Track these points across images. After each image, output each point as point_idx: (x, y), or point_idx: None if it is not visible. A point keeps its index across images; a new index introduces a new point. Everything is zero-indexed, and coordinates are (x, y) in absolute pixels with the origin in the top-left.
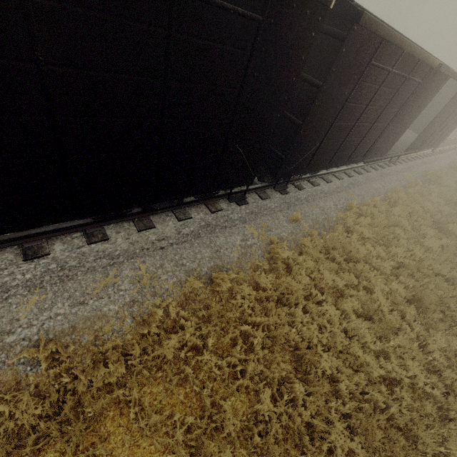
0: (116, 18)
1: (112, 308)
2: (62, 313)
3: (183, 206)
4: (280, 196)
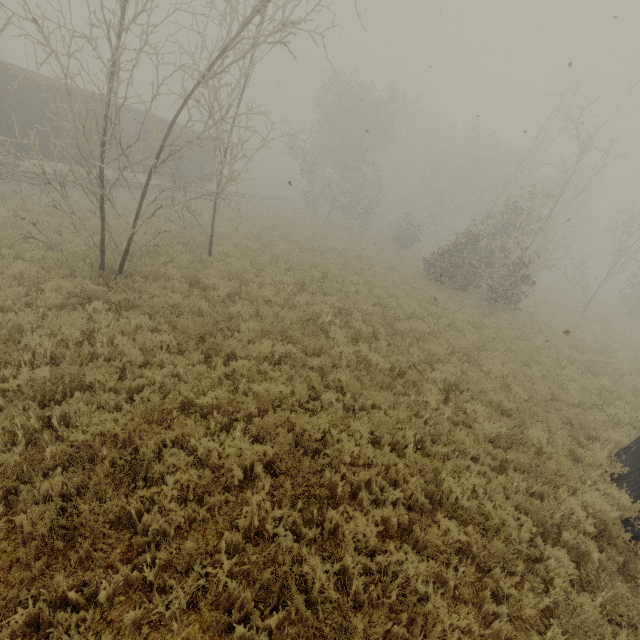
0: None
1: None
2: None
3: None
4: None
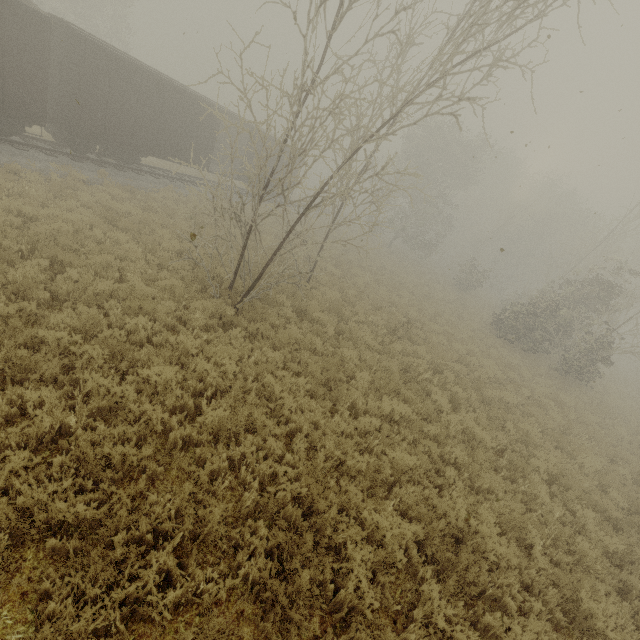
0: None
1: None
2: None
3: None
4: (96, 166)
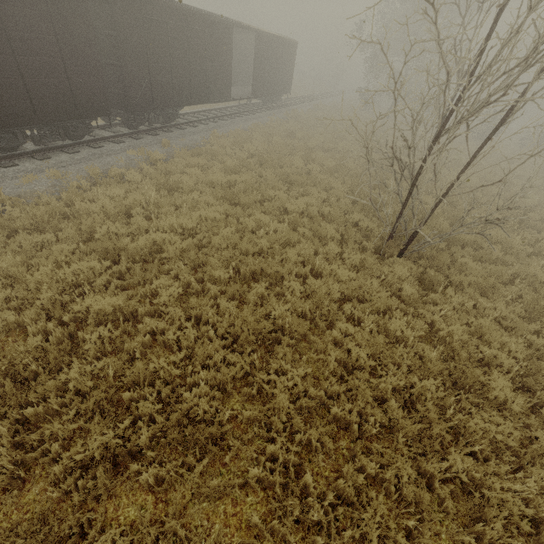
0: None
1: (41, 188)
2: (7, 191)
3: (70, 148)
4: (152, 137)
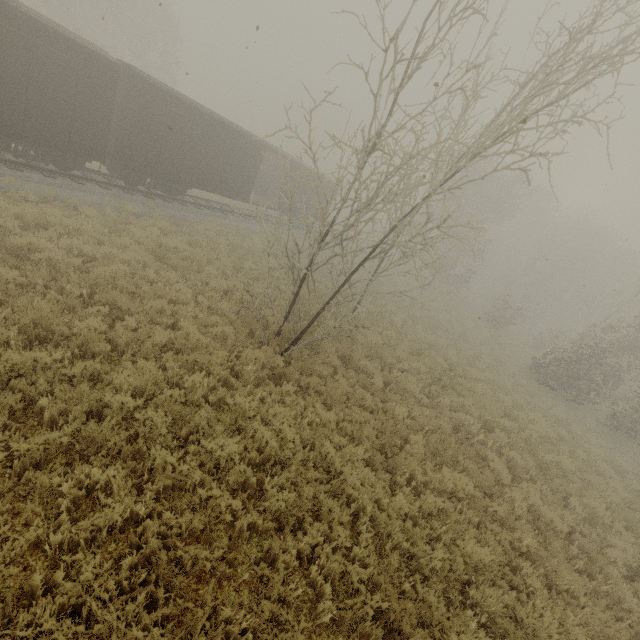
0: (6, 42)
1: None
2: None
3: (50, 173)
4: (145, 198)
